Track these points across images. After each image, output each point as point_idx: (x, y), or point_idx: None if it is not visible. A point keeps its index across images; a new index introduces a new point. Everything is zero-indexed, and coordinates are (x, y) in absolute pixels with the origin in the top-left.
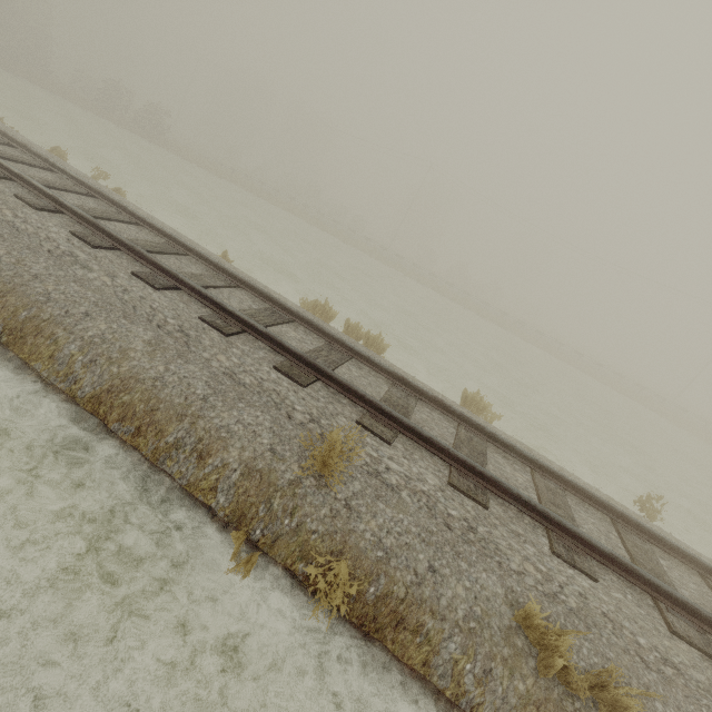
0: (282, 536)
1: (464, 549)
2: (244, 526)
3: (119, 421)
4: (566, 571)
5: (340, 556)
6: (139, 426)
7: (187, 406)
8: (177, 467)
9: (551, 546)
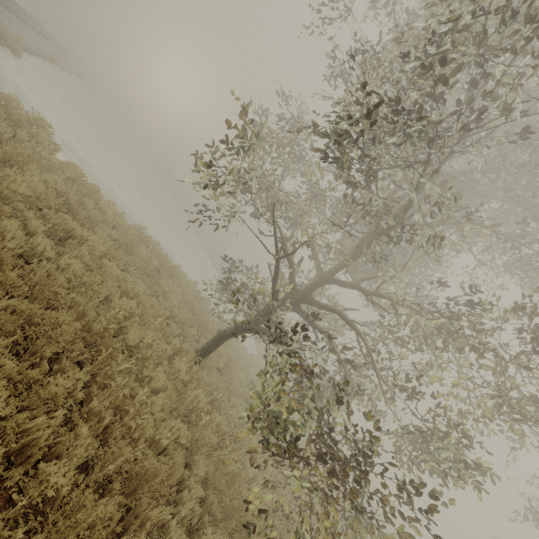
0: None
1: None
2: None
3: None
4: None
5: None
6: None
7: None
8: None
9: None
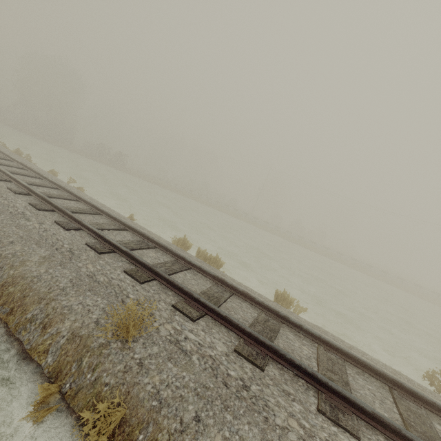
0: (82, 389)
1: (234, 403)
2: (59, 381)
3: (2, 305)
4: (329, 427)
5: (122, 406)
6: (13, 308)
7: (48, 293)
8: (28, 336)
9: (317, 405)
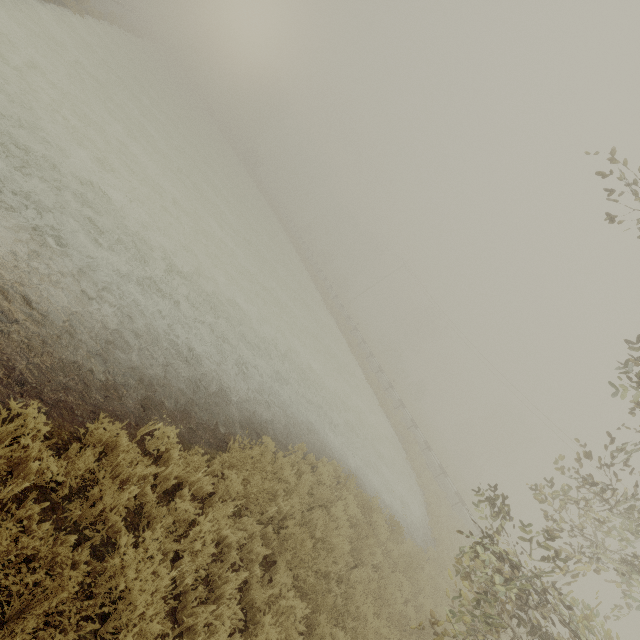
0: None
1: None
2: None
3: None
4: None
5: None
6: None
7: None
8: None
9: None
